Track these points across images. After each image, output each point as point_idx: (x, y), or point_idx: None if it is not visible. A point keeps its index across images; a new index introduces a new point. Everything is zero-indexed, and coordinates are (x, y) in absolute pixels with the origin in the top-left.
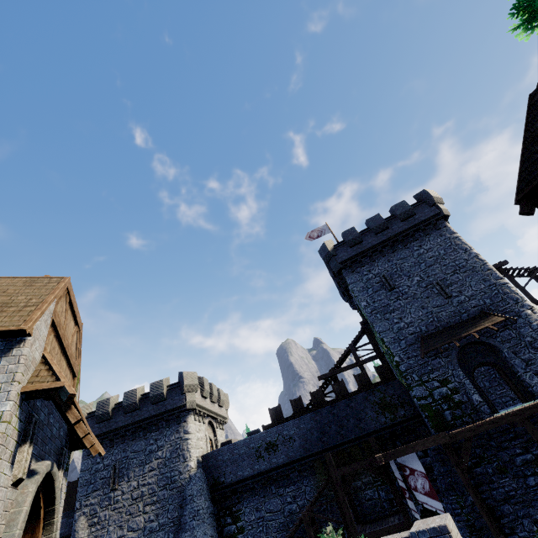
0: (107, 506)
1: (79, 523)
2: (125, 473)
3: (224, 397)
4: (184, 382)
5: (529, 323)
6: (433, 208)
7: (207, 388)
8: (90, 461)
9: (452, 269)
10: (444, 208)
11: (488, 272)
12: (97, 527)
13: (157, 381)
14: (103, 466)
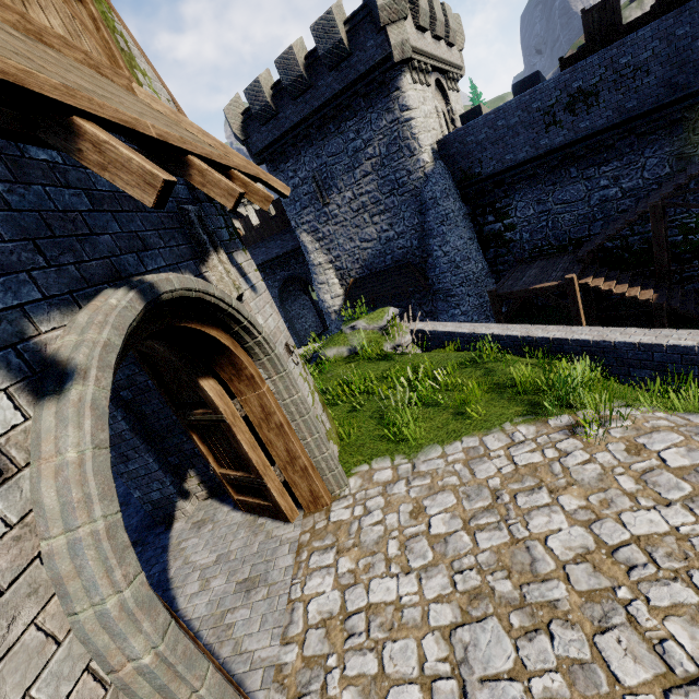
0: (326, 222)
1: (304, 240)
2: (332, 185)
3: (453, 23)
4: (376, 1)
5: None
6: None
7: (423, 6)
8: (281, 177)
9: None
10: None
11: None
12: (325, 242)
13: (321, 16)
14: (300, 180)
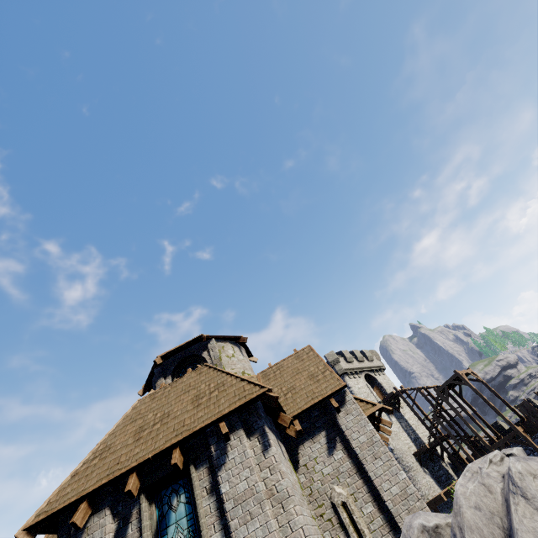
0: None
1: None
2: None
3: None
4: None
5: None
6: (333, 368)
7: None
8: None
9: None
10: (339, 369)
11: None
12: None
13: None
14: None
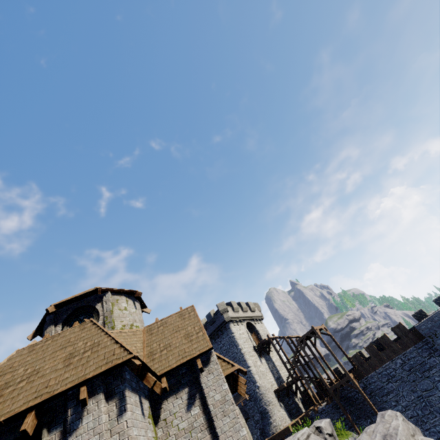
0: None
1: None
2: None
3: None
4: None
5: (257, 398)
6: (222, 316)
7: None
8: None
9: (232, 359)
10: (226, 317)
11: (244, 362)
12: None
13: None
14: None
